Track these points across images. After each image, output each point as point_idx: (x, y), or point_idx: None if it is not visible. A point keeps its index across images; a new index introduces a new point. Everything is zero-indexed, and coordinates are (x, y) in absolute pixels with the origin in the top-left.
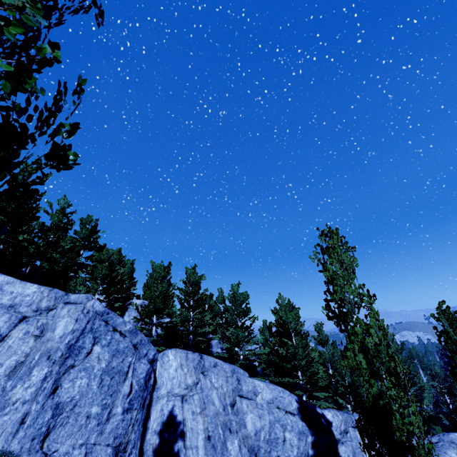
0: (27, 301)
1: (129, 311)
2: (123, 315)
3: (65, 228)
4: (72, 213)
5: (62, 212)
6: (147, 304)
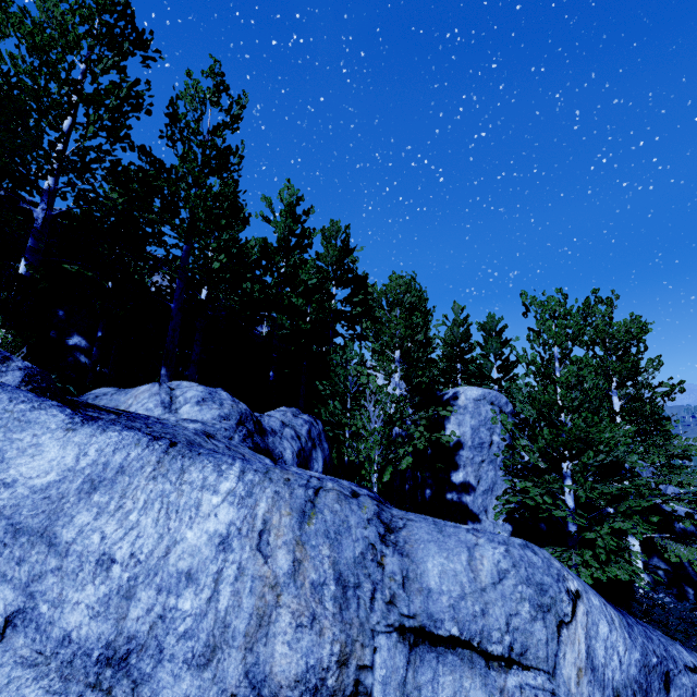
0: (188, 624)
1: (457, 414)
2: (445, 421)
3: (301, 244)
4: (306, 213)
5: (290, 213)
6: (495, 398)
